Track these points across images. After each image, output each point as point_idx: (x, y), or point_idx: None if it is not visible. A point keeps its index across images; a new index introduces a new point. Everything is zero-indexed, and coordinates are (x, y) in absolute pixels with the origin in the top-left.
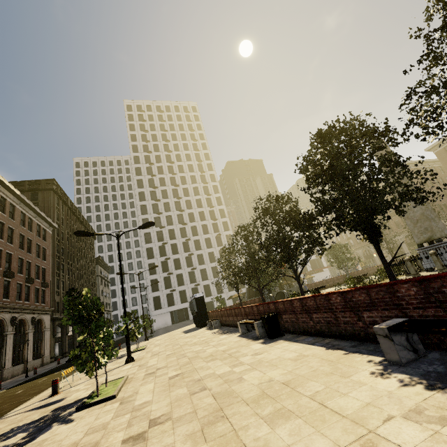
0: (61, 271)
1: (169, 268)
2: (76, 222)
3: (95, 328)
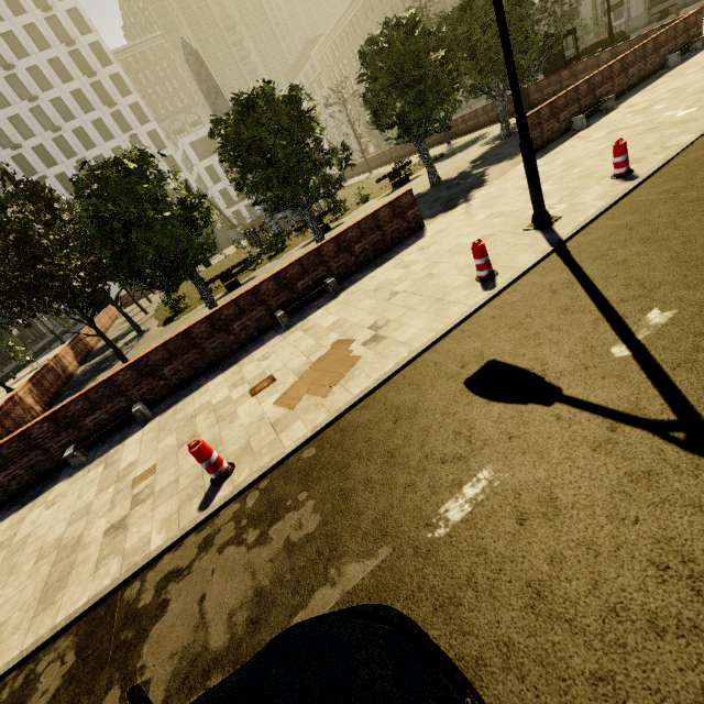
0: None
1: None
2: None
3: None
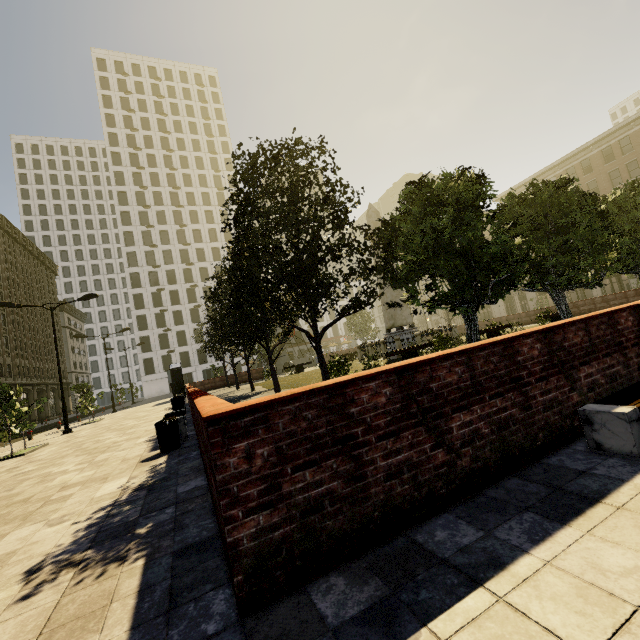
0: (1, 323)
1: (166, 323)
2: (21, 252)
3: (7, 408)
